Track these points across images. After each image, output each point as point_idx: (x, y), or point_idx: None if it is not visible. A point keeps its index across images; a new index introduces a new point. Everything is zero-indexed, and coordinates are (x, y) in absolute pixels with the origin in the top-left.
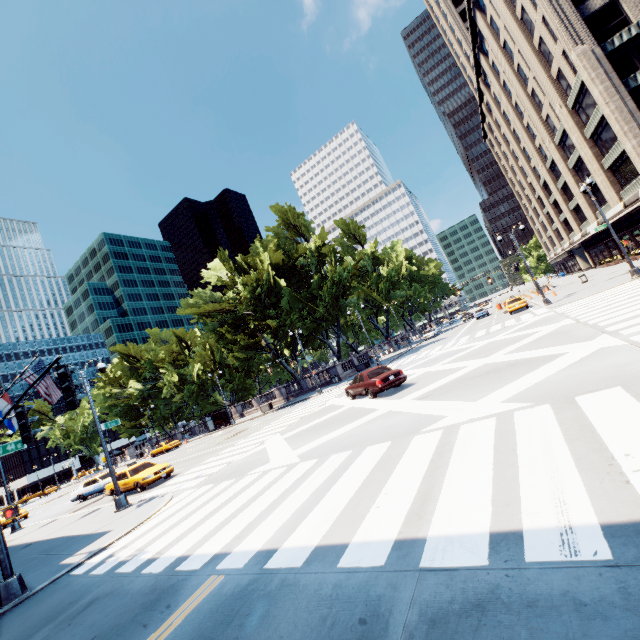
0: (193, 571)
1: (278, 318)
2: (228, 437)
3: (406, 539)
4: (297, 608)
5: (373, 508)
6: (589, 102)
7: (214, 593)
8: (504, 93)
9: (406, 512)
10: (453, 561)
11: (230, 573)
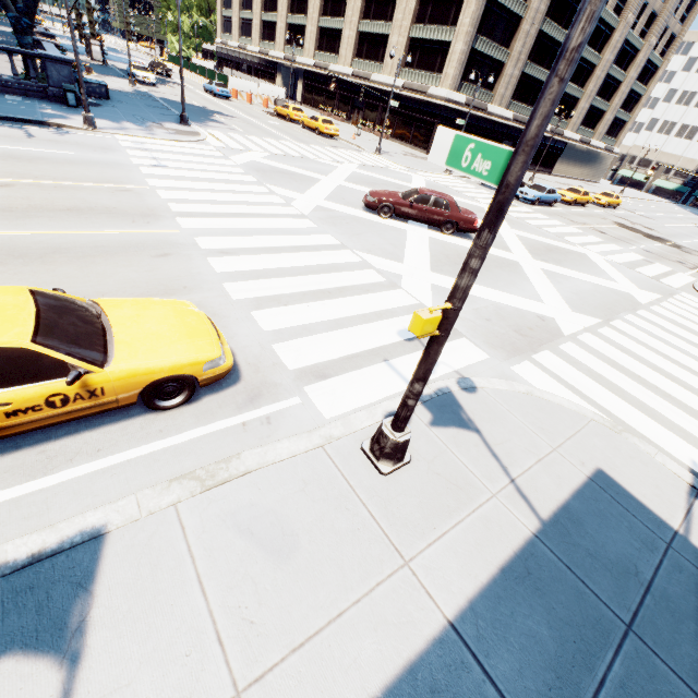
0: None
1: None
2: None
3: None
4: None
5: None
6: None
7: None
8: None
9: None
10: None
11: None
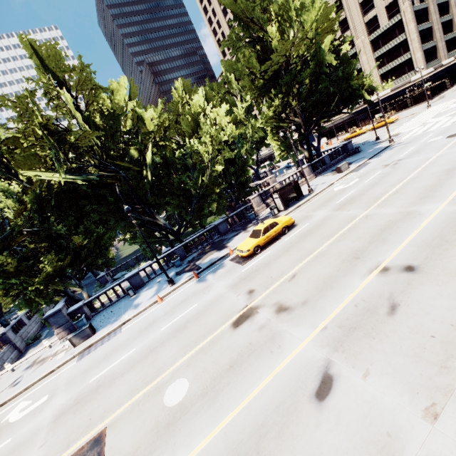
0: None
1: None
2: None
3: None
4: None
5: None
6: (389, 36)
7: None
8: None
9: None
10: None
11: None
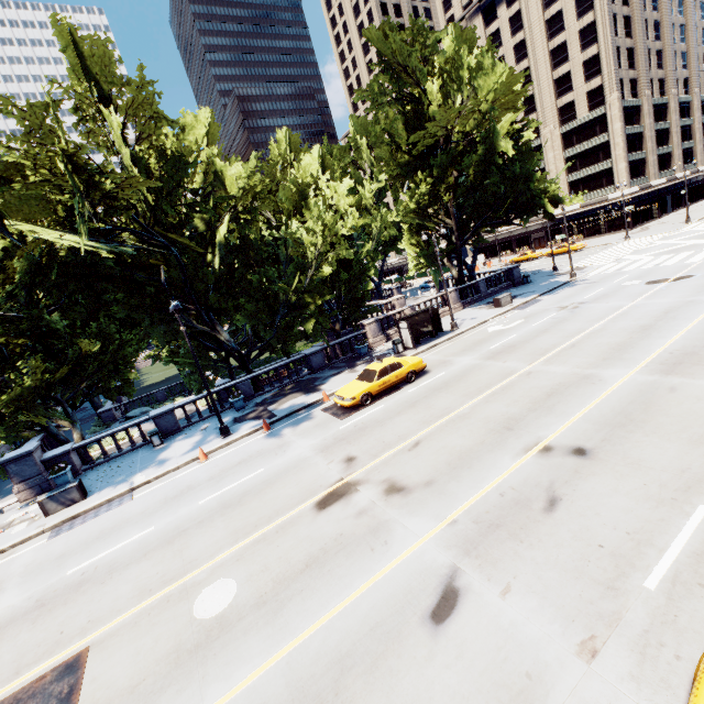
0: None
1: None
2: (675, 281)
3: None
4: None
5: None
6: (588, 133)
7: None
8: None
9: None
10: None
11: None
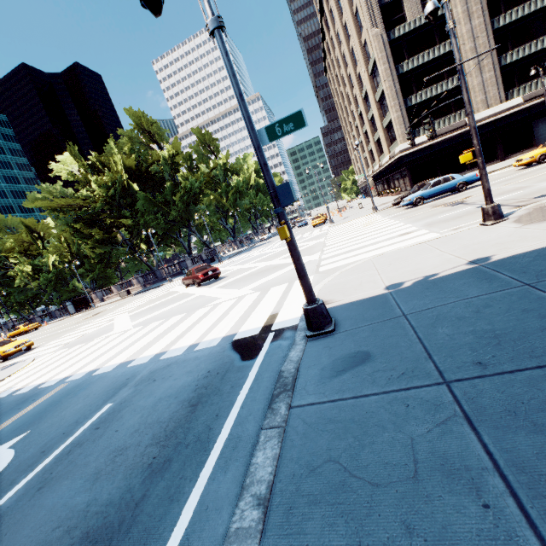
0: (50, 386)
1: (134, 217)
2: (87, 318)
3: (161, 352)
4: (103, 382)
5: (156, 344)
6: (379, 74)
7: (62, 389)
8: (337, 40)
9: (168, 343)
10: (172, 355)
11: (73, 381)
